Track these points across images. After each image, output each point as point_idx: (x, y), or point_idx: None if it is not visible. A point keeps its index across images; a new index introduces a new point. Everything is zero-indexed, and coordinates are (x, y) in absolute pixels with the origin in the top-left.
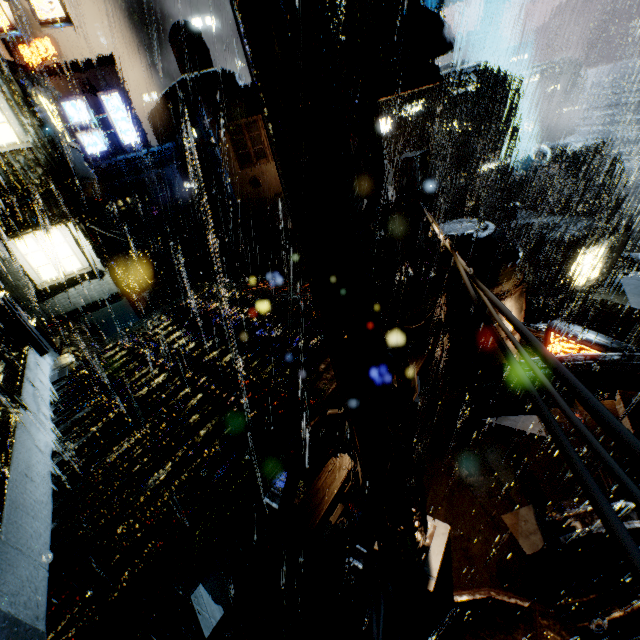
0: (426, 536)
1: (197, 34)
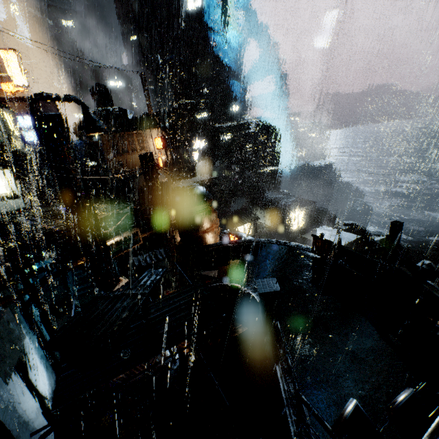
0: (118, 281)
1: (106, 90)
